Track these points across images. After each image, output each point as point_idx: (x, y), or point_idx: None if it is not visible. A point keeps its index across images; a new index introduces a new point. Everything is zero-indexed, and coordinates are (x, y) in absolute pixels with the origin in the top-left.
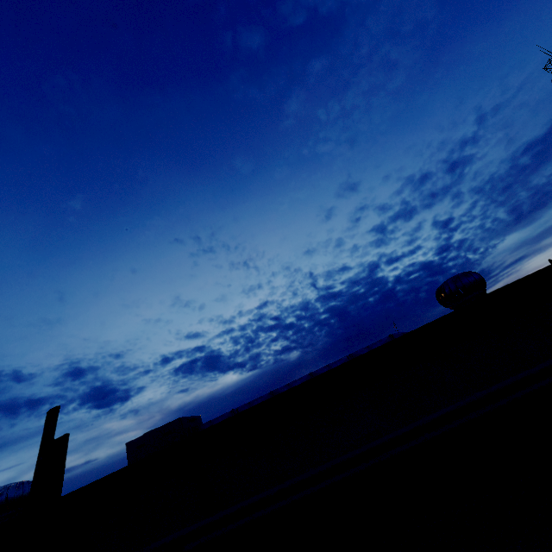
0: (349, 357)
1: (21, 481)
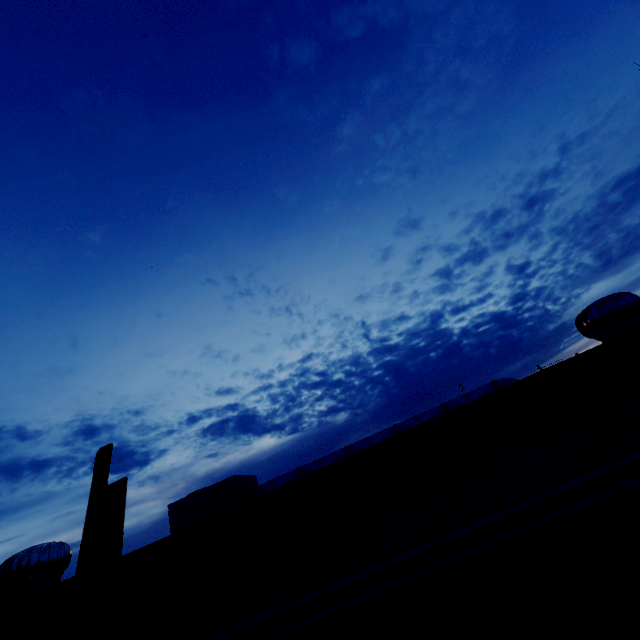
0: (442, 407)
1: (55, 542)
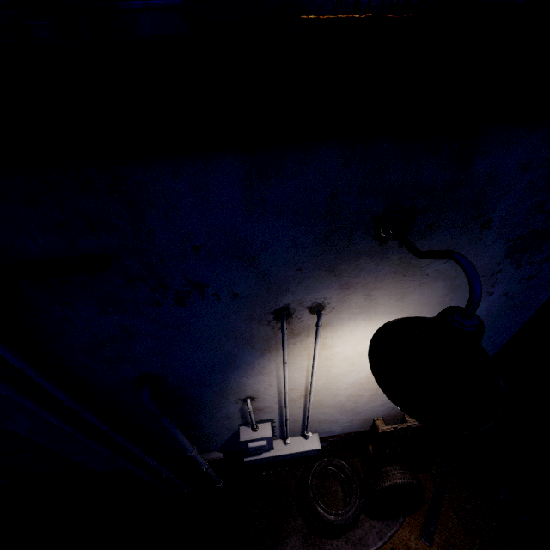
0: None
1: None
